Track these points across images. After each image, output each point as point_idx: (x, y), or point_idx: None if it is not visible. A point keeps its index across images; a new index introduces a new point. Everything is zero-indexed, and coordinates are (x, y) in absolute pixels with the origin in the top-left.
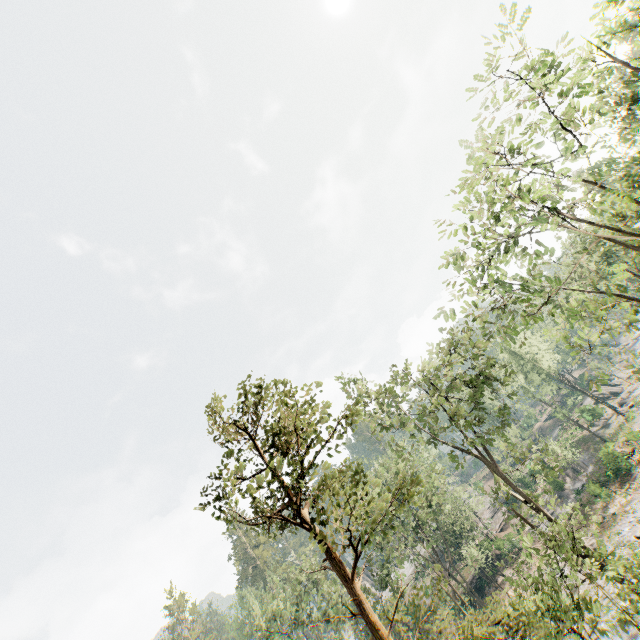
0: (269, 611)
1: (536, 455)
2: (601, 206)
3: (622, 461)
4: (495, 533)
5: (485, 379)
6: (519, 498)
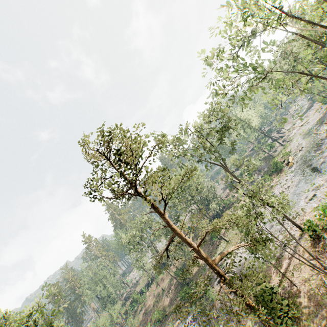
0: (129, 236)
1: (246, 163)
2: (304, 15)
3: (280, 164)
4: (223, 198)
5: (226, 129)
6: (236, 181)
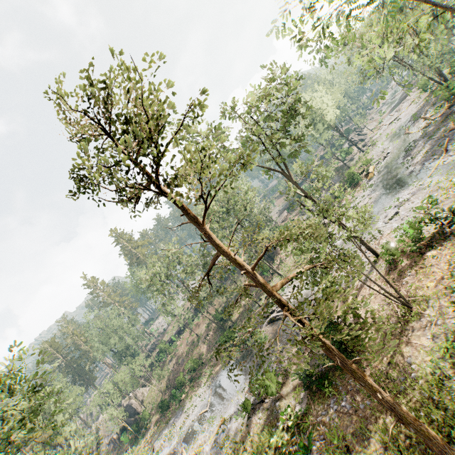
0: (150, 274)
1: (316, 168)
2: None
3: (357, 176)
4: (279, 223)
5: (295, 113)
6: (302, 193)
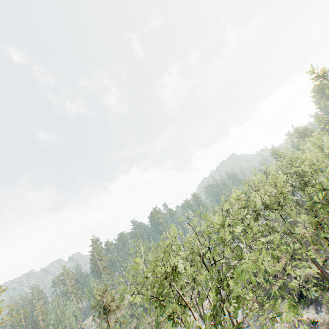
0: None
1: None
2: None
3: None
4: None
5: None
6: None
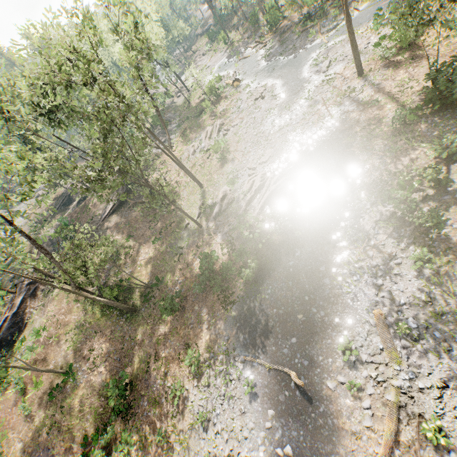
0: None
1: None
2: None
3: (221, 87)
4: None
5: None
6: None
